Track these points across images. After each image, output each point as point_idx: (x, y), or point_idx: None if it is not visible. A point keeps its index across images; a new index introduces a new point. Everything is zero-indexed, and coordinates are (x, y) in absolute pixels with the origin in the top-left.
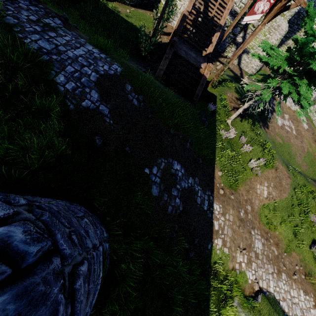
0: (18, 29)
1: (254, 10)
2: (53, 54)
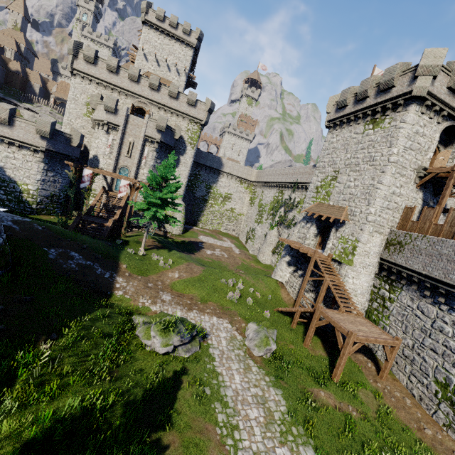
0: None
1: (120, 191)
2: None
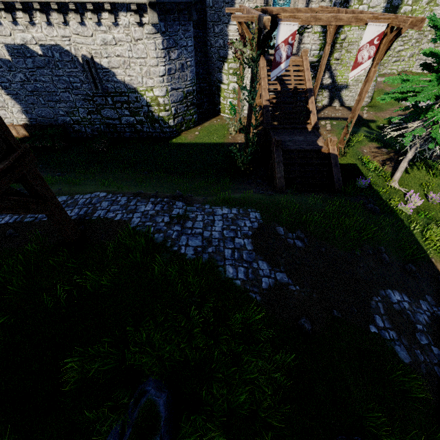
0: (170, 243)
1: (357, 62)
2: (207, 248)
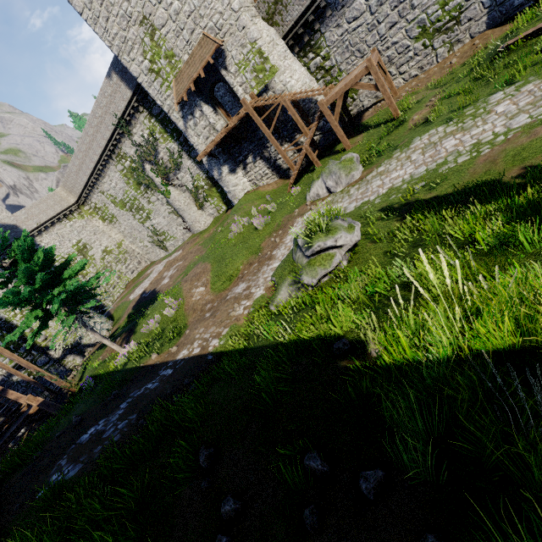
0: None
1: None
2: None
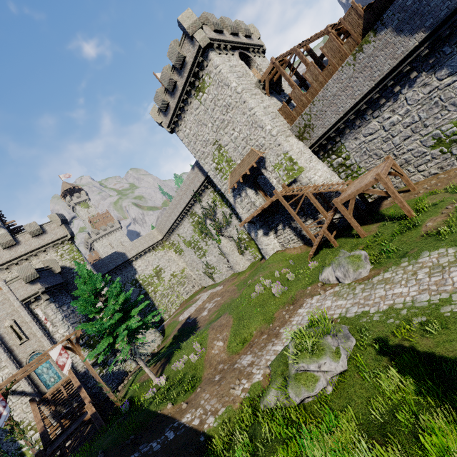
0: None
1: (62, 365)
2: None
